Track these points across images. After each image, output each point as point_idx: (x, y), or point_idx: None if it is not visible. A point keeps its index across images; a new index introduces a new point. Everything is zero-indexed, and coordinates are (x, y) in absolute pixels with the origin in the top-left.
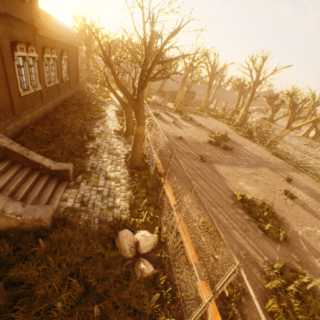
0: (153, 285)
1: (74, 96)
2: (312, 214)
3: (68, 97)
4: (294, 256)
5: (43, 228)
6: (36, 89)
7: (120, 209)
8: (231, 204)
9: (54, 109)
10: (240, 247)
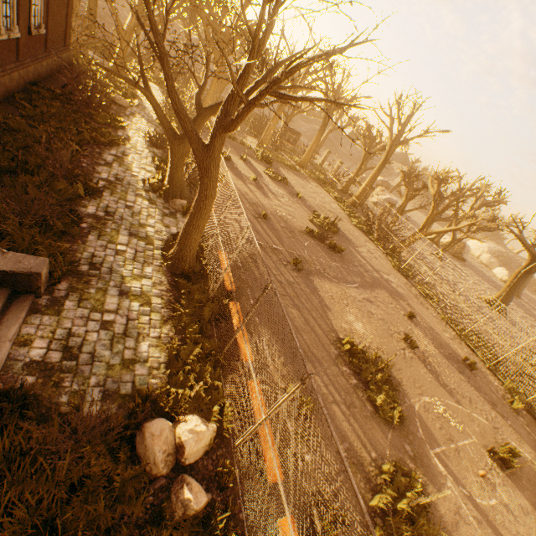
0: (205, 532)
1: (55, 73)
2: (433, 375)
3: (42, 74)
4: (408, 447)
5: None
6: None
7: (149, 365)
8: (333, 356)
9: (3, 98)
10: (341, 437)
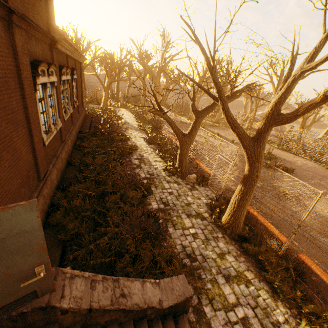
0: None
1: (83, 122)
2: None
3: (80, 126)
4: None
5: None
6: (57, 128)
7: None
8: None
9: (72, 147)
10: None
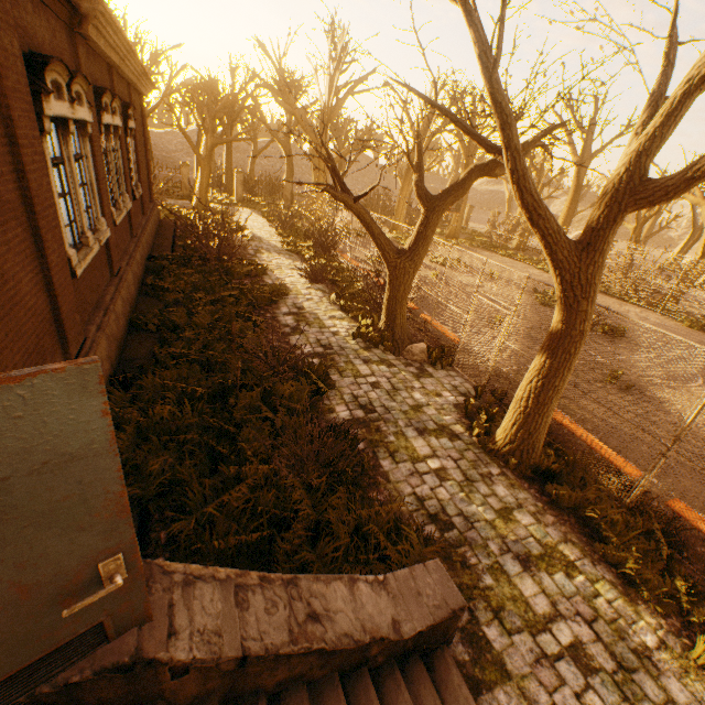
0: None
1: (155, 237)
2: None
3: (150, 244)
4: None
5: None
6: (101, 240)
7: None
8: None
9: (138, 291)
10: None
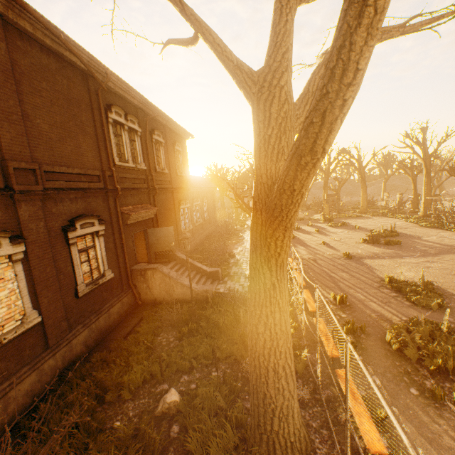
0: None
1: (213, 231)
2: None
3: (209, 232)
4: (450, 318)
5: (208, 298)
6: (190, 228)
7: None
8: (375, 286)
9: (200, 242)
10: (373, 312)
